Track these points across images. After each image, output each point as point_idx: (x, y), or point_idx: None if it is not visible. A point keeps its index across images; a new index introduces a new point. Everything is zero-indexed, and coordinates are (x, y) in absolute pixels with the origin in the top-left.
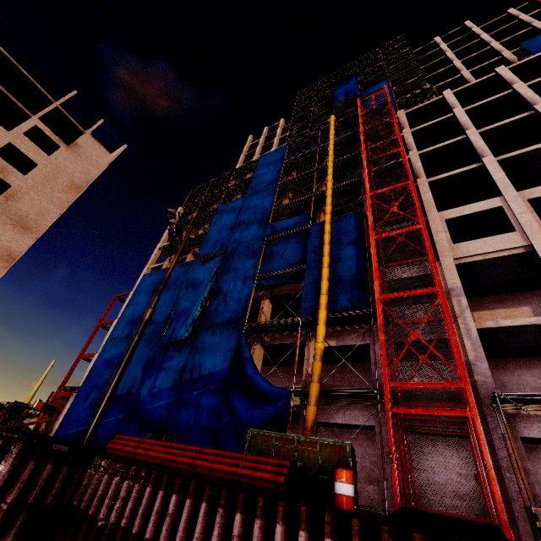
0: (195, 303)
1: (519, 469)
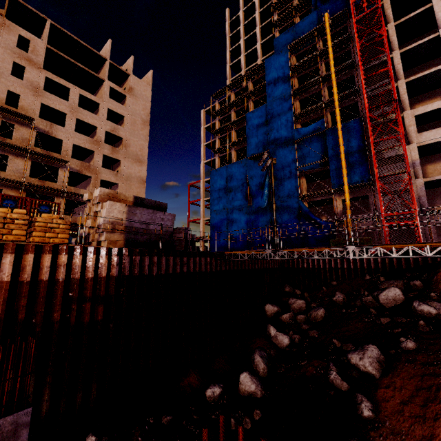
0: (262, 187)
1: (431, 234)
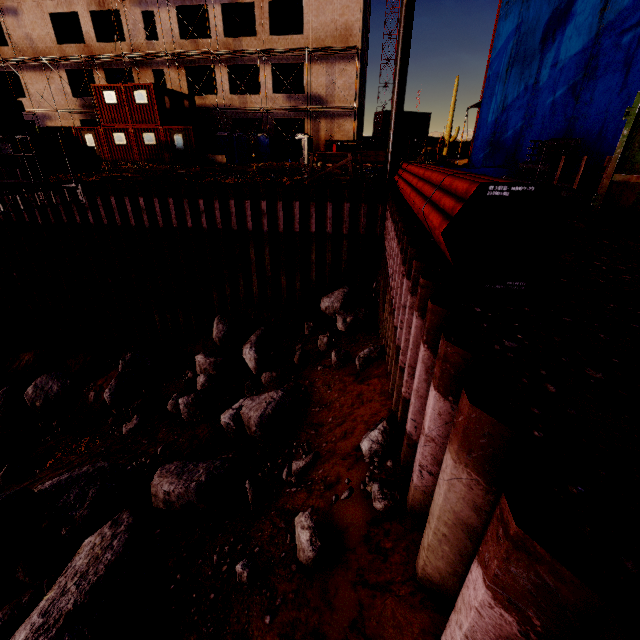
0: None
1: None
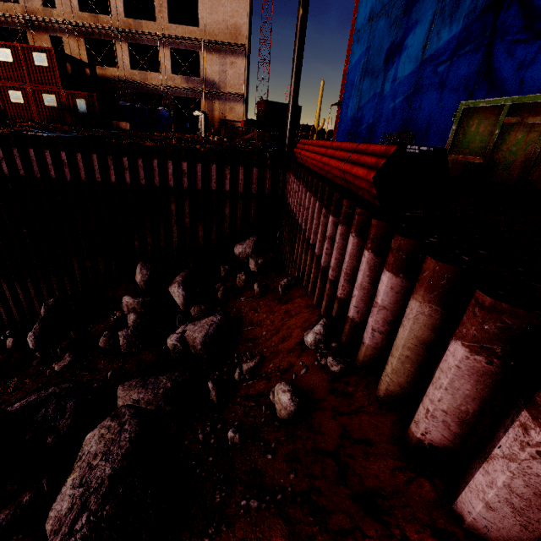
0: None
1: None
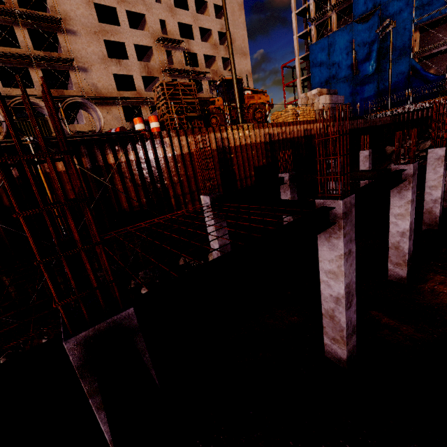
0: (370, 52)
1: None
